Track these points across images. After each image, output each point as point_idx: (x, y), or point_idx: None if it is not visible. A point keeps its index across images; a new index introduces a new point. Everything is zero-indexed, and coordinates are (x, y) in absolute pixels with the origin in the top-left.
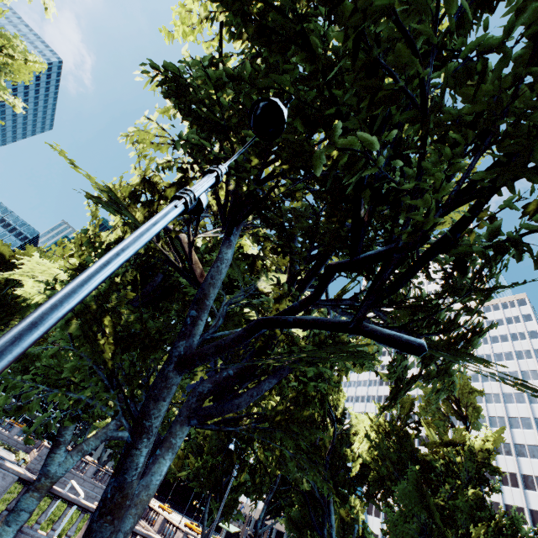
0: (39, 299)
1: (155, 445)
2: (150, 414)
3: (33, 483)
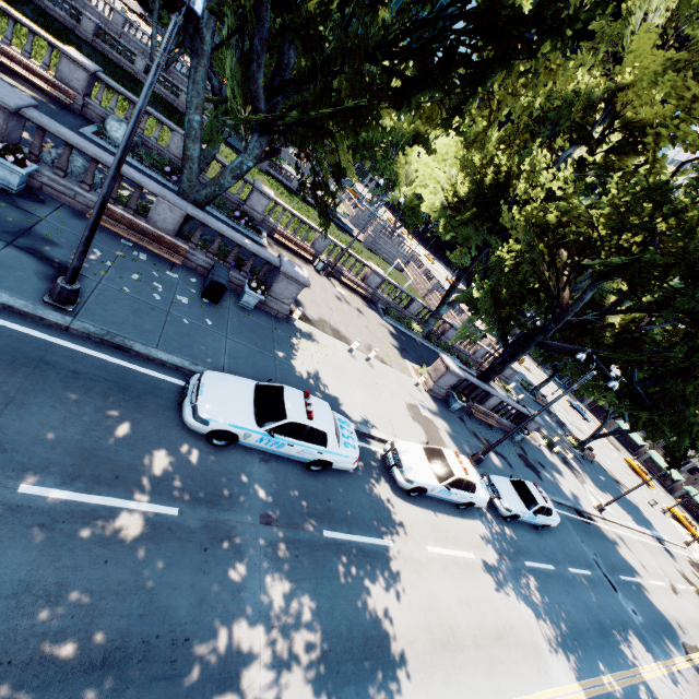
0: (435, 214)
1: (507, 346)
2: (519, 356)
3: (433, 315)
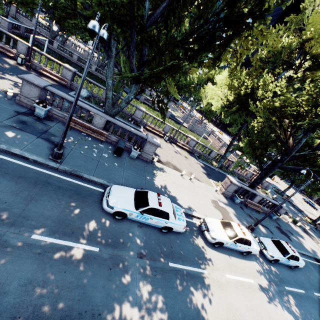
0: (218, 110)
1: (262, 170)
2: (269, 174)
3: (222, 157)
